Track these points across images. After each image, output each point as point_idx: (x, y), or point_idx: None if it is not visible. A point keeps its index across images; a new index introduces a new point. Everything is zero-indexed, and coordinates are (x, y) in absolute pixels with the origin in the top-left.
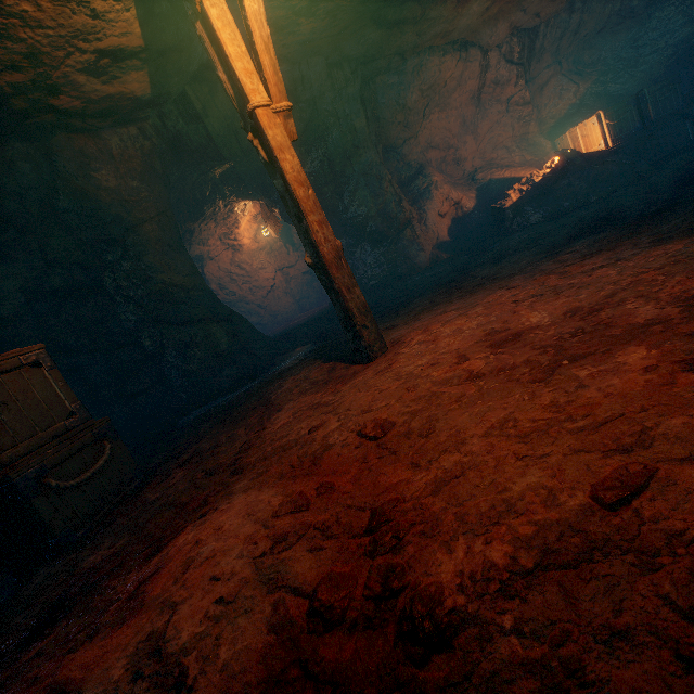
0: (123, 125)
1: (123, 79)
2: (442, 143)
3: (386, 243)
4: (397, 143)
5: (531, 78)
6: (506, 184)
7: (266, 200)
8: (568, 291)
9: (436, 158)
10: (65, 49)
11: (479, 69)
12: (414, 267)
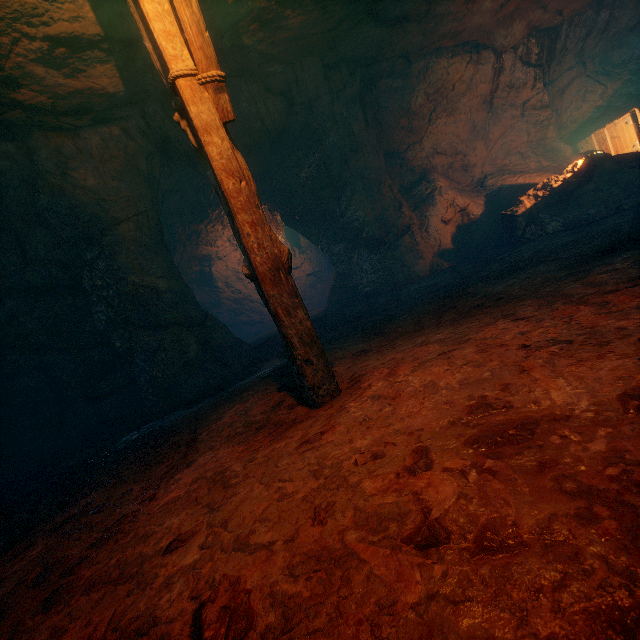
0: (104, 124)
1: (88, 73)
2: (450, 149)
3: (383, 249)
4: (400, 148)
5: (551, 81)
6: (519, 191)
7: (268, 204)
8: (620, 342)
9: (442, 164)
10: (9, 34)
11: (492, 72)
12: (412, 275)
